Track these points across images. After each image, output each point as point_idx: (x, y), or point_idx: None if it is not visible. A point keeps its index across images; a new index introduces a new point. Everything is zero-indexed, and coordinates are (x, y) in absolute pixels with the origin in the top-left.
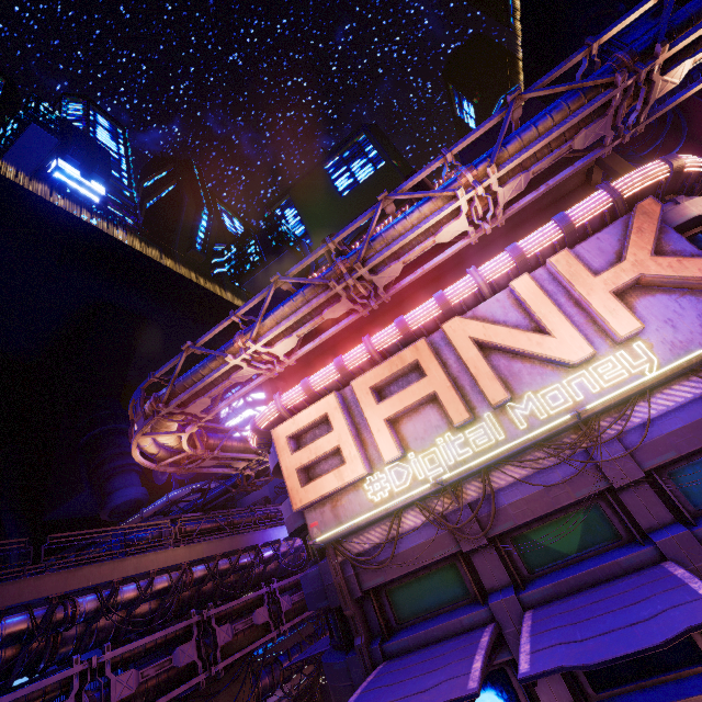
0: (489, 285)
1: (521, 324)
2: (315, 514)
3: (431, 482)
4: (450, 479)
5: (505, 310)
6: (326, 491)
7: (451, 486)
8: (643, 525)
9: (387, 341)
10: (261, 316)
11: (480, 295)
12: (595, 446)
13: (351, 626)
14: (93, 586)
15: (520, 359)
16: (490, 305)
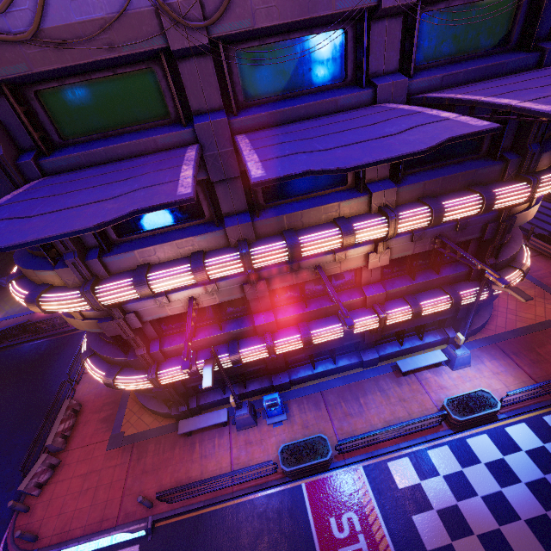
0: None
1: None
2: None
3: None
4: None
5: None
6: None
7: None
8: (371, 69)
9: None
10: None
11: None
12: None
13: None
14: None
15: None
16: None
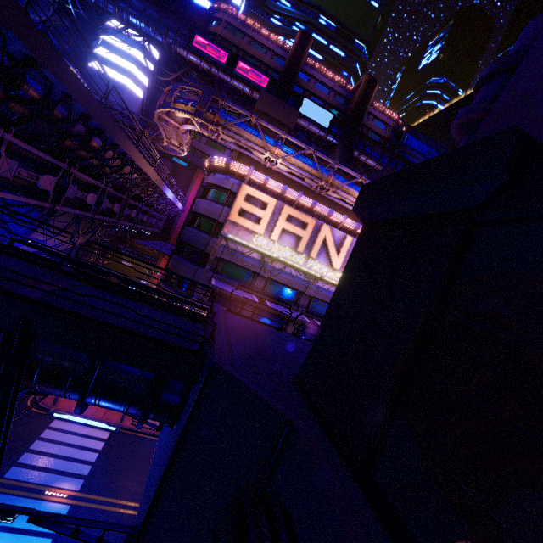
0: (343, 225)
1: (336, 245)
2: (230, 225)
3: (275, 254)
4: (279, 259)
5: (338, 238)
6: (245, 226)
7: (275, 259)
8: (299, 303)
9: (305, 203)
10: (294, 155)
11: (338, 224)
12: (313, 284)
13: (208, 262)
14: (137, 166)
15: (326, 252)
16: (337, 232)
